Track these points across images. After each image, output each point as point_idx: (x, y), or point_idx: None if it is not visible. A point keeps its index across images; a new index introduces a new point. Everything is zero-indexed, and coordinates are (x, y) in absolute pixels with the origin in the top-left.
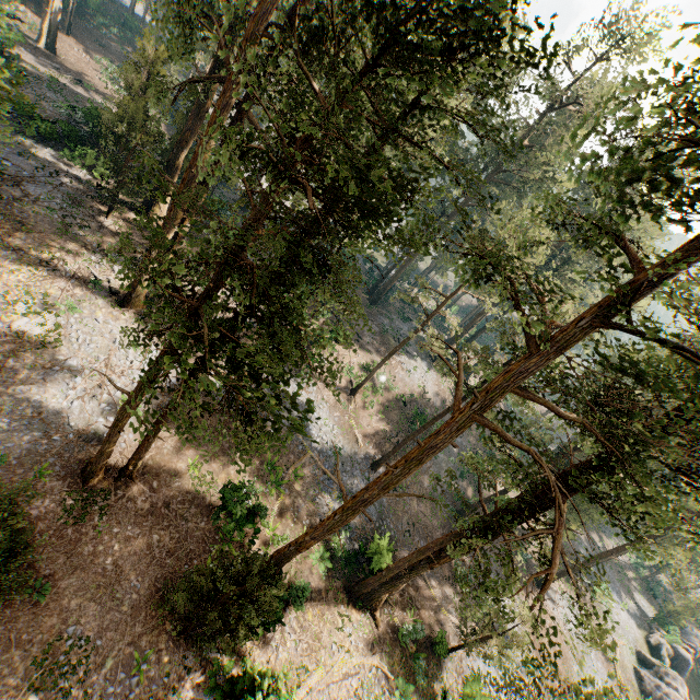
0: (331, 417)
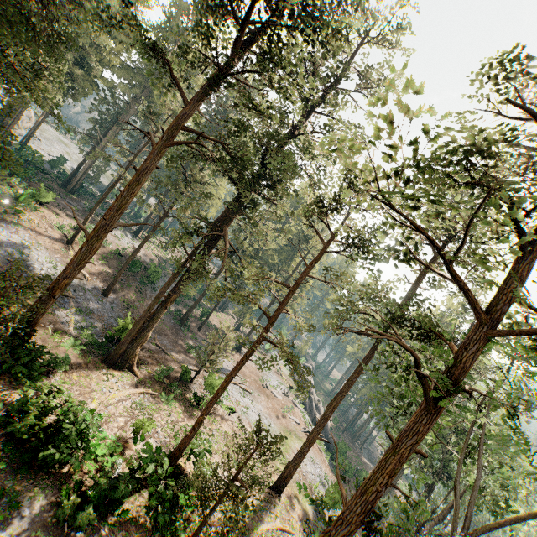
0: (53, 257)
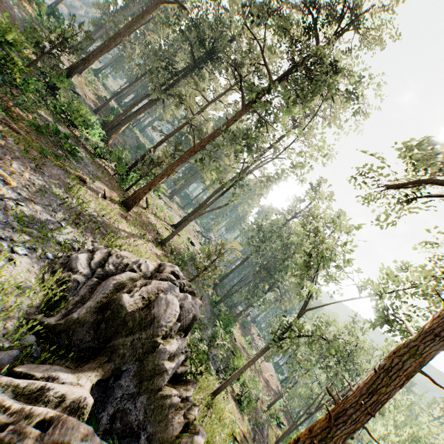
0: None
